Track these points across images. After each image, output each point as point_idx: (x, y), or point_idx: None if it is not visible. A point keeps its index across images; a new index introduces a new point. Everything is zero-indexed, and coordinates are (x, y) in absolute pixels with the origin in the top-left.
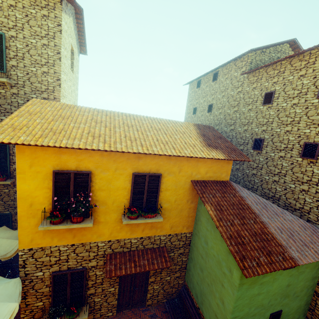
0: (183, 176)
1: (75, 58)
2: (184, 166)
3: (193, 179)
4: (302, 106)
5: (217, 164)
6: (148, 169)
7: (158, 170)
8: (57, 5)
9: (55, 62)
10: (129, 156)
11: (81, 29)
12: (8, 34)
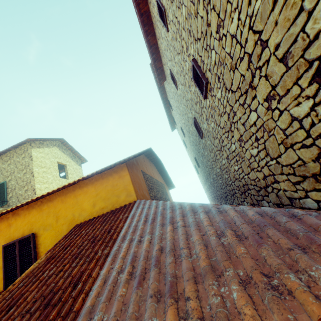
0: (63, 224)
1: (71, 168)
2: (61, 211)
3: (78, 223)
4: (174, 52)
5: (105, 187)
6: (21, 233)
7: (32, 230)
8: (28, 147)
9: (31, 180)
10: (1, 227)
11: (71, 149)
12: (8, 180)
